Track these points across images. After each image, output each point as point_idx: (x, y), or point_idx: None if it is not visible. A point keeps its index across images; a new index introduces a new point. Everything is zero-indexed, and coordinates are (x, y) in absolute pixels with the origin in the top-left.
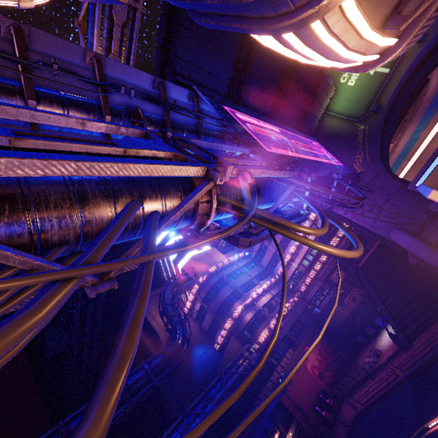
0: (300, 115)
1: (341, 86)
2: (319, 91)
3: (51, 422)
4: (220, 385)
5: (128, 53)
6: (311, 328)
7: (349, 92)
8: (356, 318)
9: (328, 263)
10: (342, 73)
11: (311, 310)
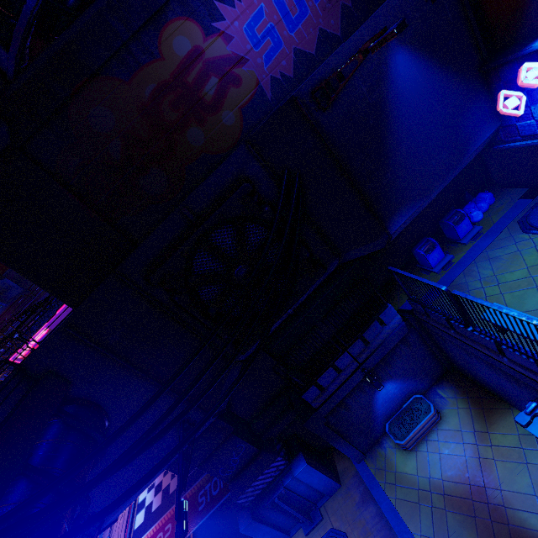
0: None
1: None
2: None
3: None
4: None
5: None
6: None
7: None
8: None
9: None
10: None
11: None
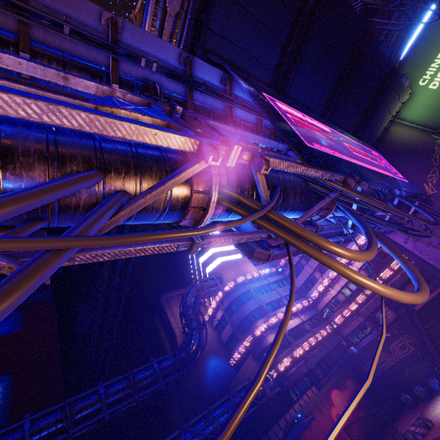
0: (360, 119)
1: (418, 90)
2: (388, 92)
3: (69, 394)
4: (227, 407)
5: (178, 45)
6: (343, 369)
7: (429, 97)
8: (403, 371)
9: (375, 297)
10: (422, 74)
11: (346, 347)
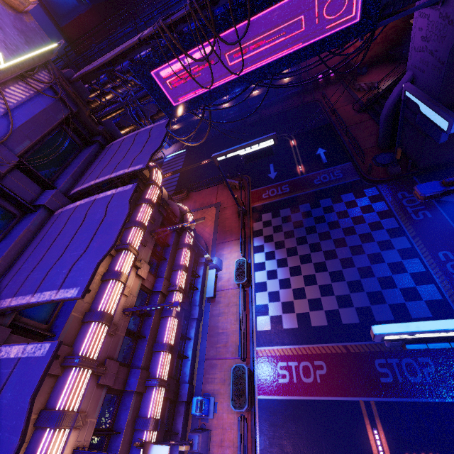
0: None
1: None
2: None
3: None
4: None
5: None
6: None
7: None
8: None
9: None
10: None
11: None
